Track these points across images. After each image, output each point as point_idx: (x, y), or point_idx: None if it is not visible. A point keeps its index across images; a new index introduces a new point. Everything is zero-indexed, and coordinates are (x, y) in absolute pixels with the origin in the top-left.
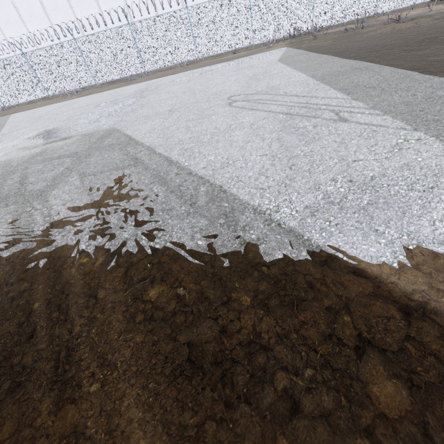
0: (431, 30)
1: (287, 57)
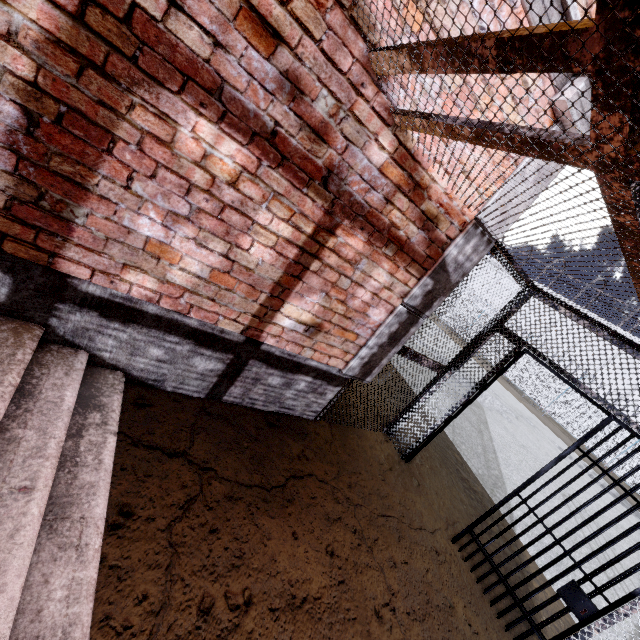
0: None
1: None
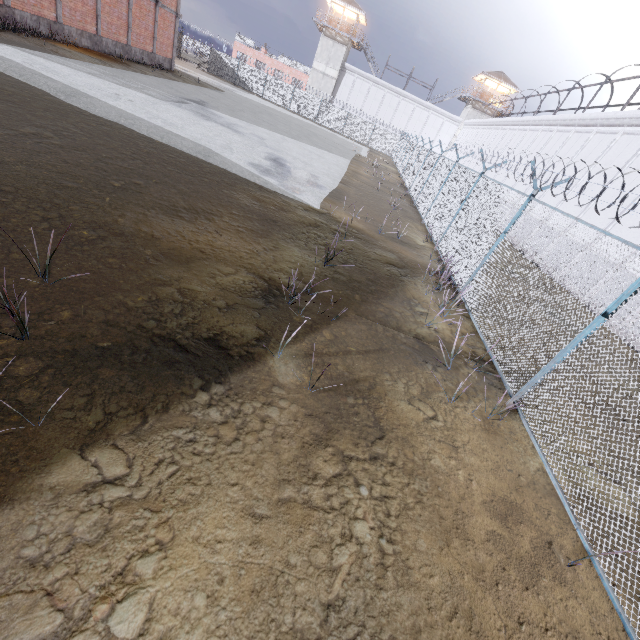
0: (98, 172)
1: (213, 153)
